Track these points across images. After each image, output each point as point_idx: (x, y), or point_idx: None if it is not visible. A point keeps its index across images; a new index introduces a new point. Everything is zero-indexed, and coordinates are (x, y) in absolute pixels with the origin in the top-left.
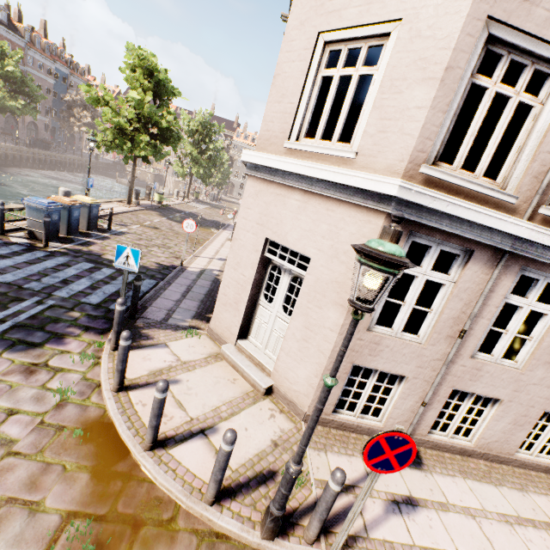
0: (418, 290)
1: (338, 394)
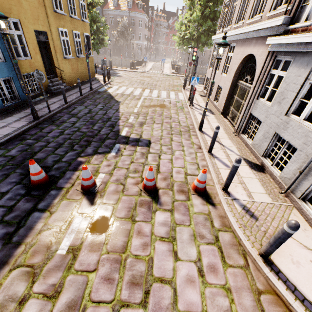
0: (214, 57)
1: (205, 84)
